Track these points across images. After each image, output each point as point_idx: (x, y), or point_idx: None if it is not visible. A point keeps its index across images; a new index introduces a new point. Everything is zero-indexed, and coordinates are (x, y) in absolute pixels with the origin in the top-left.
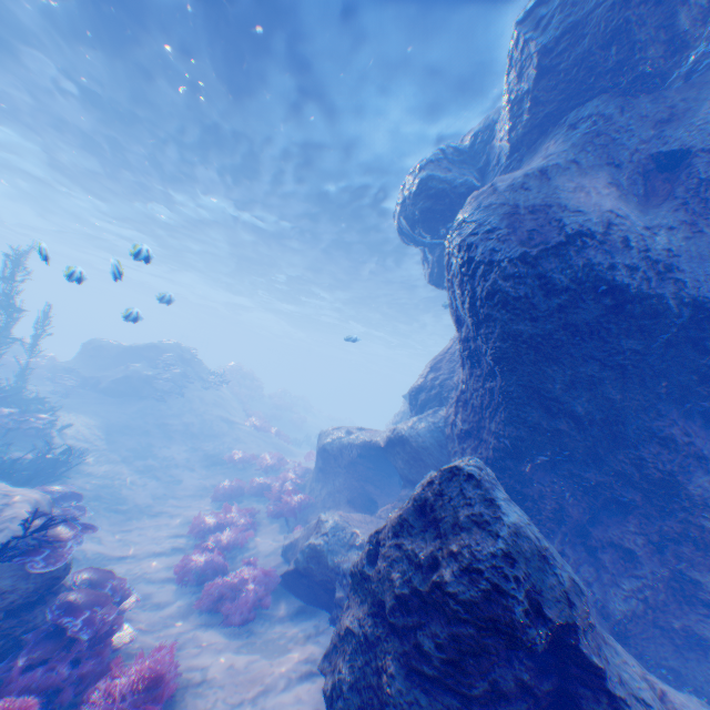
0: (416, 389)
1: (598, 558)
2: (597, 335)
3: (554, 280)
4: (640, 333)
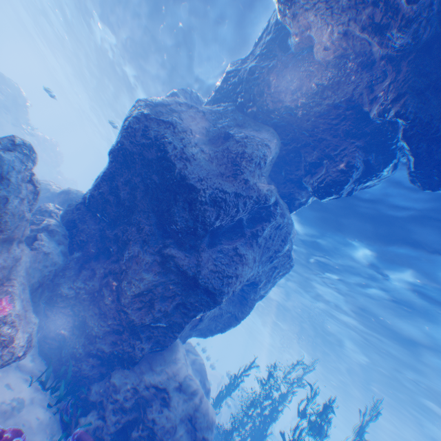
0: None
1: (81, 272)
2: (149, 167)
3: (150, 133)
4: (162, 176)
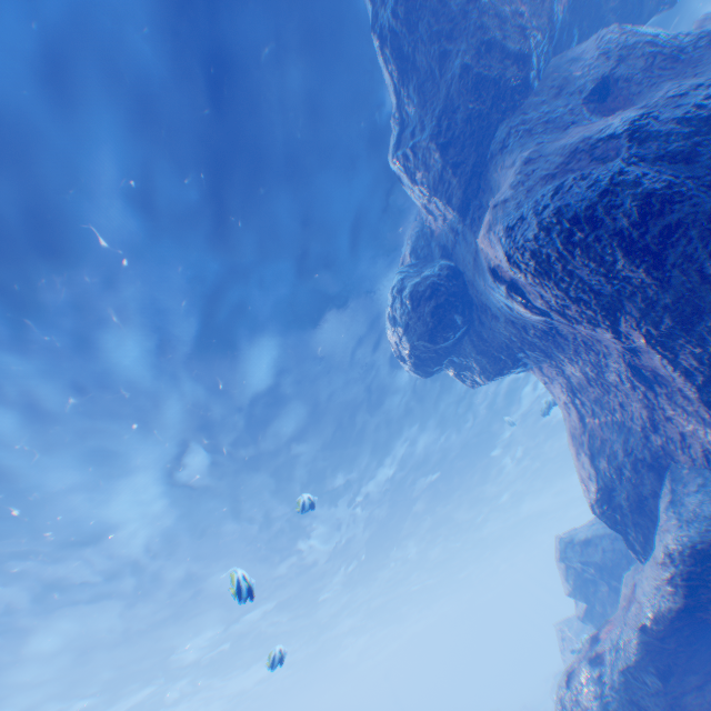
0: (603, 494)
1: None
2: None
3: (673, 151)
4: None
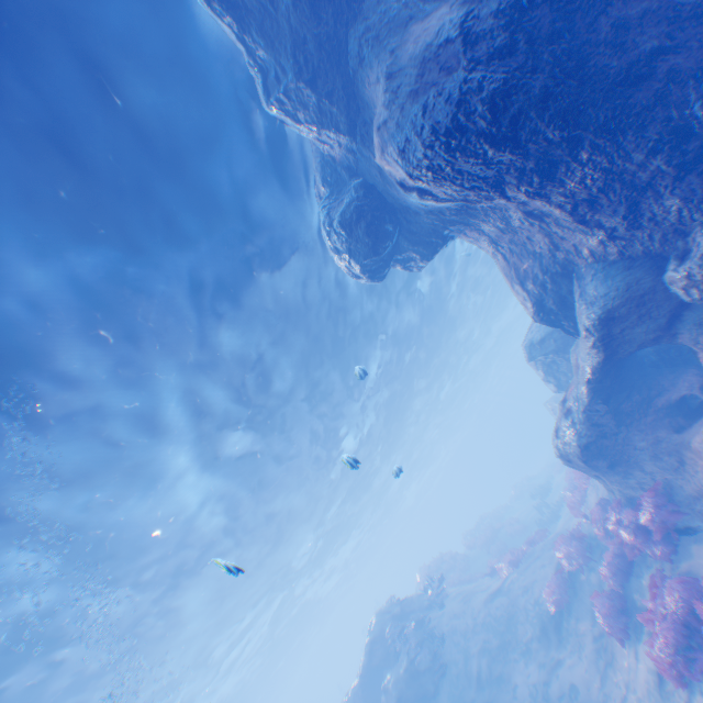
0: (538, 308)
1: None
2: (568, 16)
3: (498, 46)
4: None
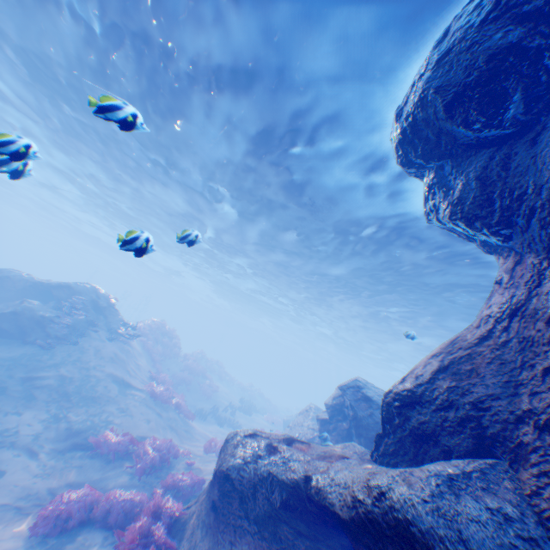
0: (407, 400)
1: None
2: None
3: None
4: None
